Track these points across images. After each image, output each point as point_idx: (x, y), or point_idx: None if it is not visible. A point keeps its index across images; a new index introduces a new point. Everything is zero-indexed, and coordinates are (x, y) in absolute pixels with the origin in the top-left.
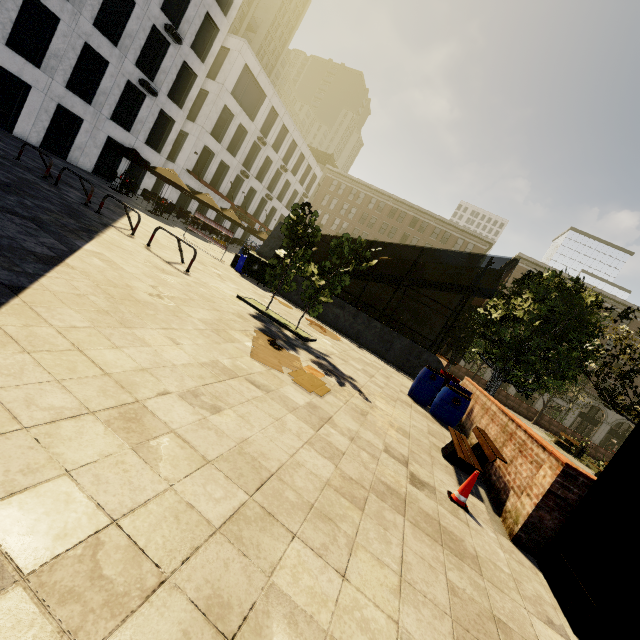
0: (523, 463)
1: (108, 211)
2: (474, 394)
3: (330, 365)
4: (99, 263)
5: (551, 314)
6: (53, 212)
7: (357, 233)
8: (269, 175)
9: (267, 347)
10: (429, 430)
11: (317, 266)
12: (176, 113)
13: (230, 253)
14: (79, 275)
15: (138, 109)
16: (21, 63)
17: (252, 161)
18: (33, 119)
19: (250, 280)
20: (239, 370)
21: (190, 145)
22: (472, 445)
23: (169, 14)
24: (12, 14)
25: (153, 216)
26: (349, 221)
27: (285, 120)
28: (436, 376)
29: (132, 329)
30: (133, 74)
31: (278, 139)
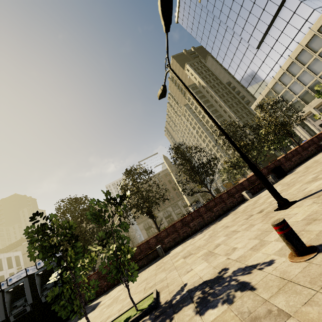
0: None
1: None
2: None
3: None
4: None
5: None
6: None
7: None
8: None
9: None
10: None
11: None
12: None
13: None
14: None
15: None
16: None
17: None
18: None
19: None
20: None
21: None
22: None
23: None
24: None
25: None
26: None
27: None
28: None
29: None
30: None
31: None
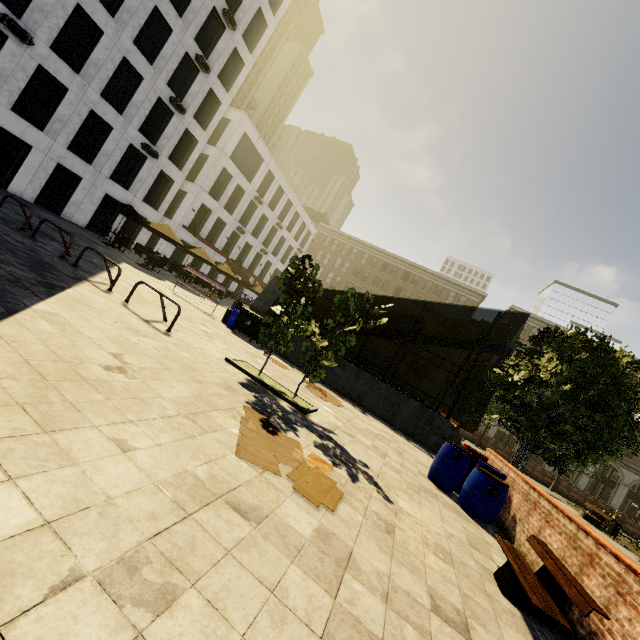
0: (633, 619)
1: (89, 264)
2: (507, 475)
3: (336, 447)
4: (46, 327)
5: (581, 376)
6: (11, 265)
7: (351, 286)
8: (265, 231)
9: (259, 432)
10: (468, 538)
11: (318, 324)
12: (176, 174)
13: (222, 307)
14: (2, 347)
15: (138, 170)
16: (24, 126)
17: (248, 218)
18: (30, 177)
19: (242, 336)
20: (217, 484)
21: (188, 203)
22: (524, 556)
23: (175, 89)
24: (21, 83)
25: (143, 270)
26: (343, 275)
27: (281, 182)
28: (461, 454)
29: (55, 433)
30: (136, 138)
31: (274, 199)
